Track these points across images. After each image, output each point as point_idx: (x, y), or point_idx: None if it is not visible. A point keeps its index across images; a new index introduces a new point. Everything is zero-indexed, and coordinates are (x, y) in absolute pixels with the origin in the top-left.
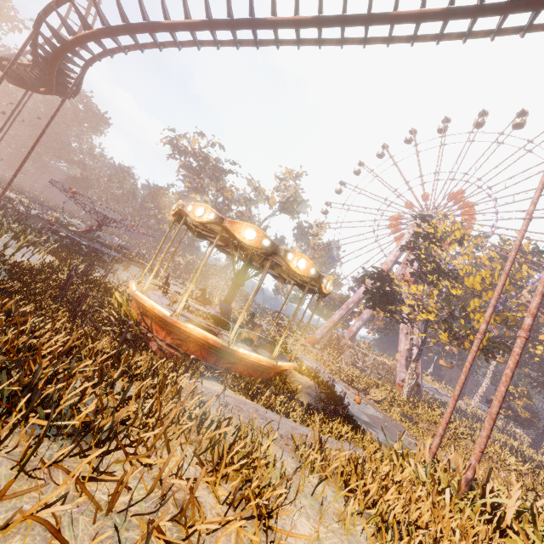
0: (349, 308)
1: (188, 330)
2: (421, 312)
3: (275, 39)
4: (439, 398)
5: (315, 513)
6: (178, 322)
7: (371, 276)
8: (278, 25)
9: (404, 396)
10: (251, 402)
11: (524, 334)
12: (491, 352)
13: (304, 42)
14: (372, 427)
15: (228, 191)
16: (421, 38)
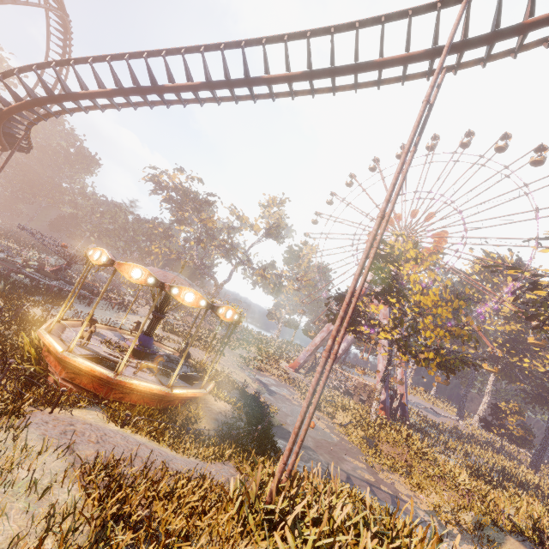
0: (330, 330)
1: (77, 364)
2: (376, 331)
3: (179, 100)
4: (436, 419)
5: (19, 513)
6: (68, 357)
7: (335, 298)
8: (175, 90)
9: (372, 418)
10: (112, 429)
11: (325, 354)
12: (451, 368)
13: (207, 100)
14: (309, 451)
15: (210, 221)
16: (300, 93)
